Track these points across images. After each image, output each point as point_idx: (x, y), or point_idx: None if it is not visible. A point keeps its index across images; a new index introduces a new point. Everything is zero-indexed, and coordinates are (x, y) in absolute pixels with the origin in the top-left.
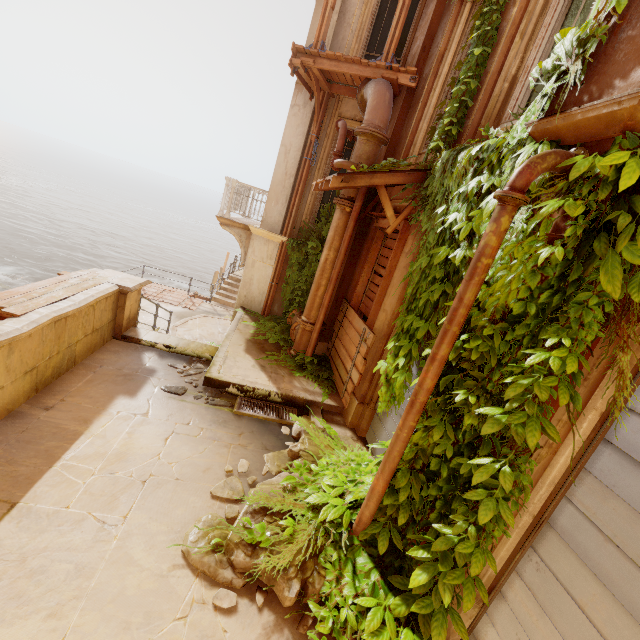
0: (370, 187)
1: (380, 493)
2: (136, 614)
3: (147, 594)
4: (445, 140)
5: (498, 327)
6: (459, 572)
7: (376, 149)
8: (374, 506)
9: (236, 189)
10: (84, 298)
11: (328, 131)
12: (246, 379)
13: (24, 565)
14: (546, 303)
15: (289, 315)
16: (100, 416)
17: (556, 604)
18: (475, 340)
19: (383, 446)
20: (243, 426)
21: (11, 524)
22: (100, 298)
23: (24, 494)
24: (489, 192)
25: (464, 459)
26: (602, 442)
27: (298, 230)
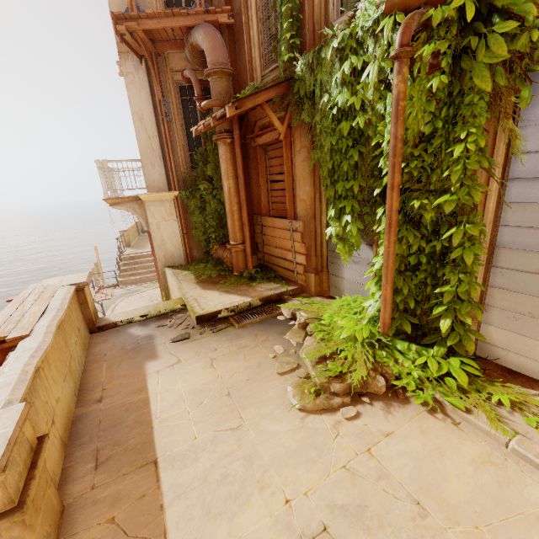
0: (240, 115)
1: (391, 298)
2: (310, 453)
3: (304, 441)
4: (293, 51)
5: (419, 149)
6: (465, 304)
7: (229, 83)
8: (390, 309)
9: (104, 171)
10: (60, 303)
11: (168, 87)
12: (225, 304)
13: (209, 482)
14: (446, 116)
15: (212, 251)
16: (147, 381)
17: (522, 283)
18: (412, 162)
19: (373, 272)
20: (252, 331)
21: (169, 471)
22: (70, 299)
23: (154, 452)
24: (361, 68)
25: (434, 242)
26: (508, 181)
27: (182, 182)
